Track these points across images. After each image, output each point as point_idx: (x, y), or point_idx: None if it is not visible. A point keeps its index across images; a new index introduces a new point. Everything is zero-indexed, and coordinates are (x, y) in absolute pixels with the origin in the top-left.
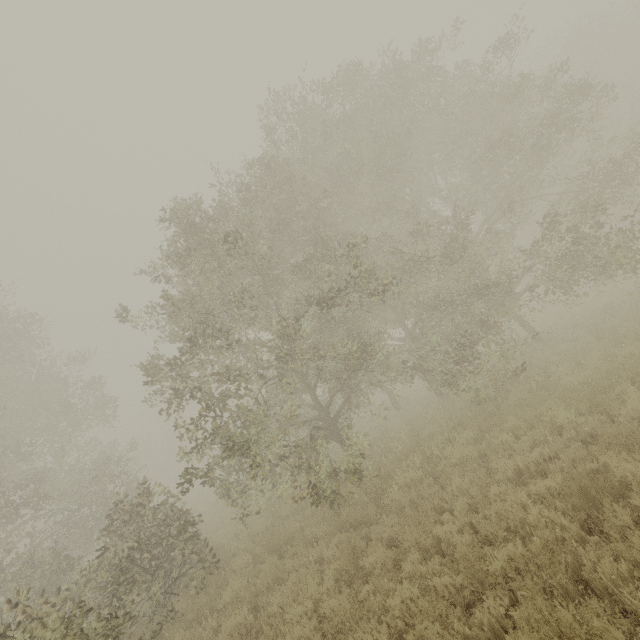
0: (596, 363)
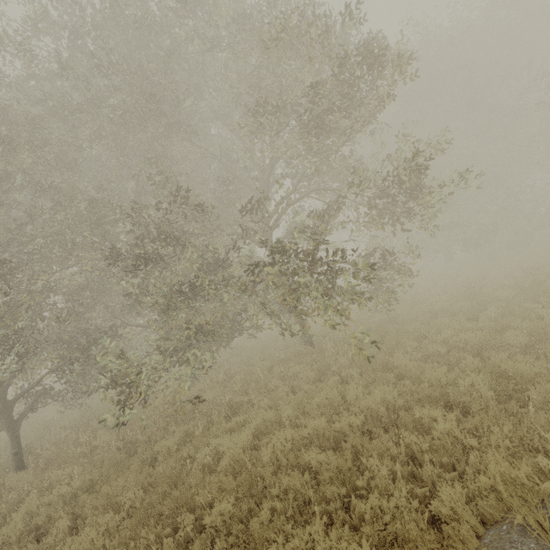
0: (246, 435)
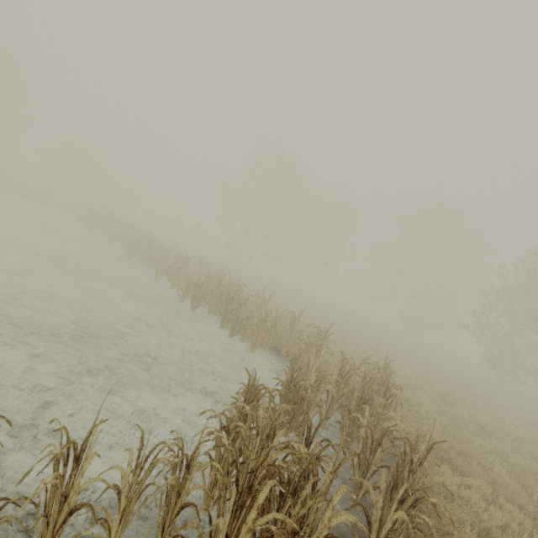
0: None
